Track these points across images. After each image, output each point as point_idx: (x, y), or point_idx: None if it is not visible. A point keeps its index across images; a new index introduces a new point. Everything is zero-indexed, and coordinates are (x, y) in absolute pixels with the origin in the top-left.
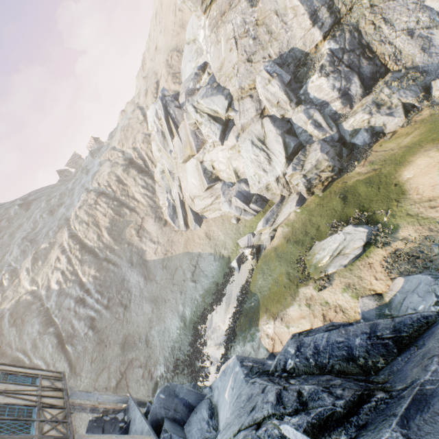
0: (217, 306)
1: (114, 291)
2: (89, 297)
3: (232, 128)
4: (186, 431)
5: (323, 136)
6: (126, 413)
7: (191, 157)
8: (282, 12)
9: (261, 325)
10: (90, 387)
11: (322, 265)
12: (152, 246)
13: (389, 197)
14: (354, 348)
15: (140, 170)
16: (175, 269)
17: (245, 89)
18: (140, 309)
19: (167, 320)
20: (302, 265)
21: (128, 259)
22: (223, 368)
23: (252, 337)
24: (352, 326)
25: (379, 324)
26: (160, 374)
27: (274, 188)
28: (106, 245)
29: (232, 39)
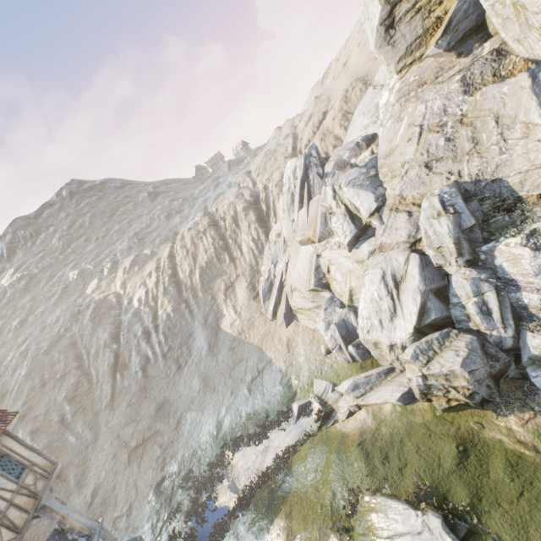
0: (254, 443)
1: (178, 342)
2: (155, 334)
3: (369, 238)
4: None
5: (487, 329)
6: None
7: (310, 242)
8: (508, 121)
9: (274, 528)
10: (116, 430)
11: (372, 534)
12: (232, 315)
13: (526, 529)
14: None
15: (260, 216)
16: (240, 359)
17: (406, 200)
18: (190, 380)
19: (205, 413)
20: (353, 504)
21: (205, 315)
22: None
23: (258, 533)
24: None
25: None
26: (171, 472)
27: (384, 351)
28: (193, 286)
29: (416, 126)
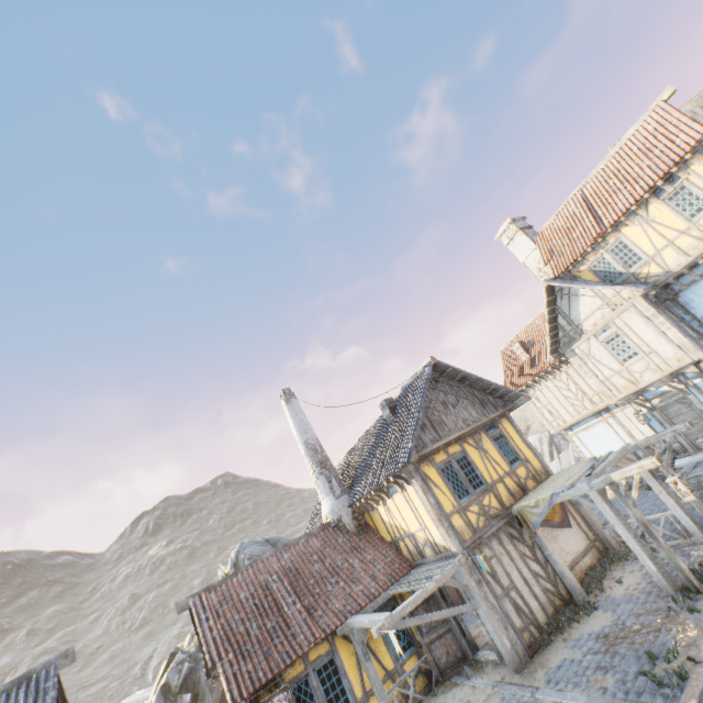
0: None
1: None
2: None
3: None
4: None
5: None
6: None
7: None
8: None
9: None
10: None
11: None
12: None
13: None
14: None
15: None
16: None
17: None
18: None
19: None
20: None
21: None
22: None
23: None
24: None
25: None
26: None
27: None
28: None
29: None
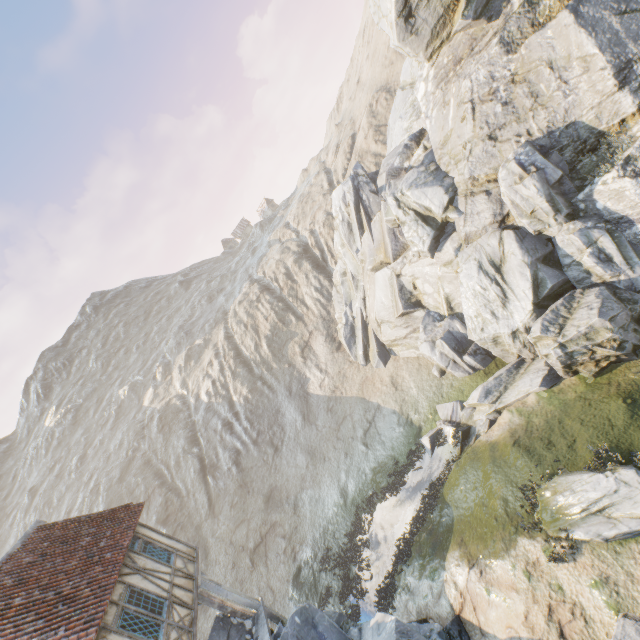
0: (391, 495)
1: (266, 423)
2: (237, 423)
3: (450, 235)
4: None
5: (612, 277)
6: (255, 622)
7: (384, 265)
8: (562, 63)
9: (449, 562)
10: (226, 537)
11: (564, 516)
12: (318, 375)
13: None
14: None
15: (316, 263)
16: (342, 417)
17: (479, 180)
18: (293, 458)
19: (323, 486)
20: (531, 499)
21: (287, 385)
22: (378, 617)
23: (433, 574)
24: None
25: None
26: (305, 559)
27: (507, 344)
28: (263, 359)
29: (467, 103)
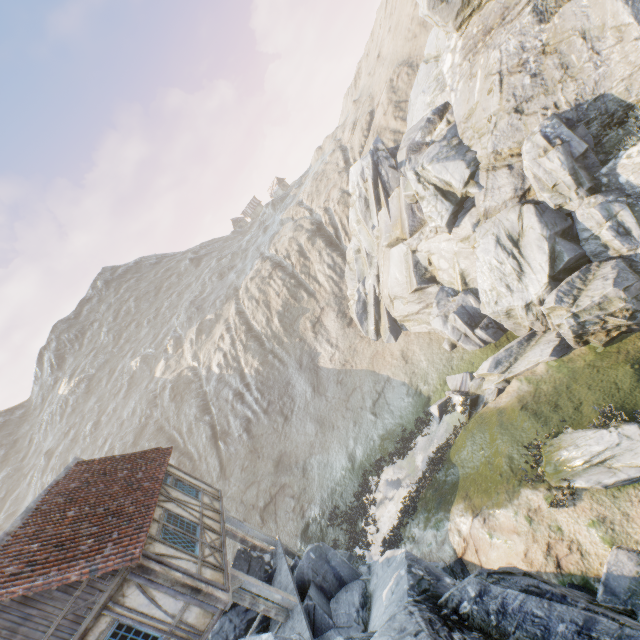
0: (398, 459)
1: (276, 394)
2: (248, 393)
3: (469, 210)
4: (331, 607)
5: (629, 251)
6: (273, 557)
7: (400, 241)
8: (596, 33)
9: (454, 514)
10: (237, 497)
11: (567, 468)
12: (328, 349)
13: None
14: (554, 634)
15: (329, 241)
16: (352, 389)
17: (501, 154)
18: (303, 426)
19: (331, 452)
20: (536, 455)
21: (297, 359)
22: (388, 554)
23: (438, 525)
24: (560, 604)
25: (599, 622)
26: (314, 516)
27: (520, 316)
28: (275, 334)
29: (494, 75)
